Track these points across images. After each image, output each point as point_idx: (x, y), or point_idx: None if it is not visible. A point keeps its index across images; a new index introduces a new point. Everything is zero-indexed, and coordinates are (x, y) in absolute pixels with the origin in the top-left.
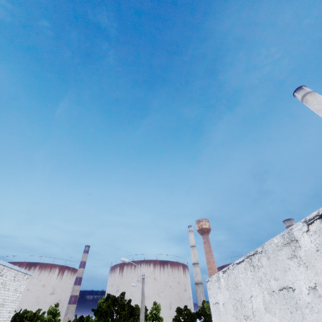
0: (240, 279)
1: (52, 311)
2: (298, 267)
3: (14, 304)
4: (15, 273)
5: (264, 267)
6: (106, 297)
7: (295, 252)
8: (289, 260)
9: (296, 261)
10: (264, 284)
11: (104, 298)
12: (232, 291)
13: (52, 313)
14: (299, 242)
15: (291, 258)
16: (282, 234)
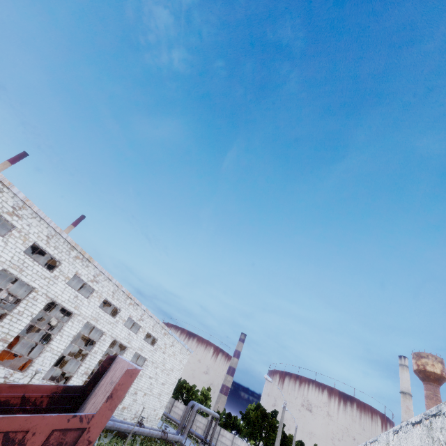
0: None
1: (204, 393)
2: None
3: (179, 373)
4: (181, 347)
5: None
6: (255, 406)
7: None
8: None
9: None
10: None
11: (255, 406)
12: None
13: (204, 394)
14: None
15: None
16: (386, 433)
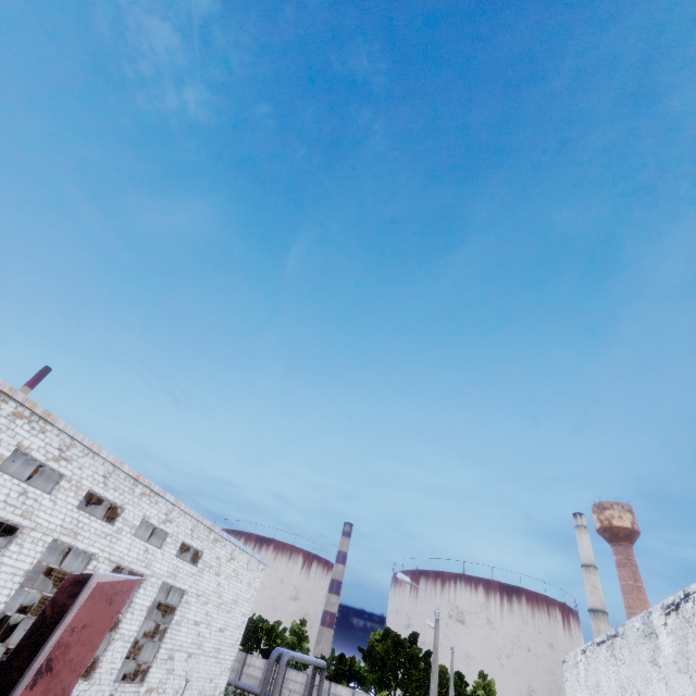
0: (601, 675)
1: (296, 631)
2: (658, 681)
3: (249, 605)
4: (248, 558)
5: (626, 666)
6: (383, 633)
7: (655, 655)
8: (650, 665)
9: (656, 670)
10: (627, 695)
11: (381, 633)
12: (593, 693)
13: (297, 633)
14: (658, 639)
15: (652, 663)
16: (642, 616)
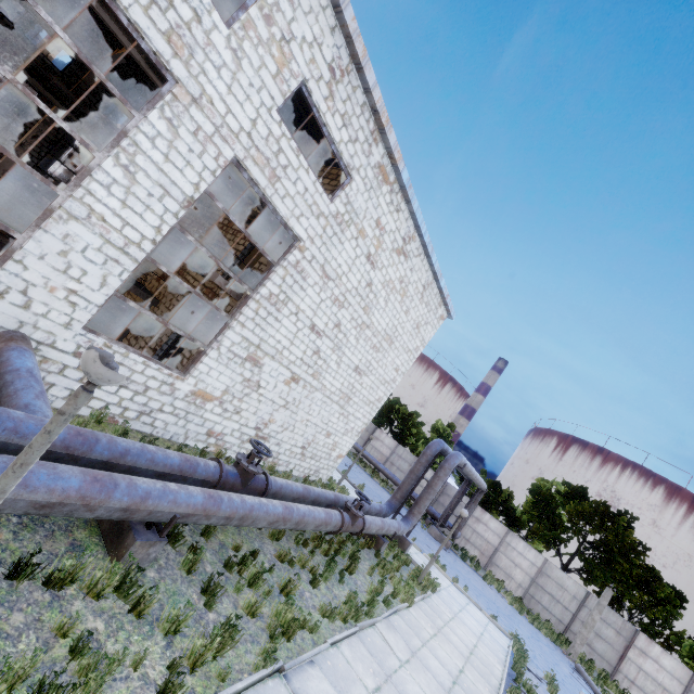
0: None
1: (440, 431)
2: None
3: (407, 360)
4: (427, 278)
5: None
6: (576, 490)
7: None
8: None
9: None
10: None
11: (554, 484)
12: None
13: (440, 434)
14: None
15: None
16: None
